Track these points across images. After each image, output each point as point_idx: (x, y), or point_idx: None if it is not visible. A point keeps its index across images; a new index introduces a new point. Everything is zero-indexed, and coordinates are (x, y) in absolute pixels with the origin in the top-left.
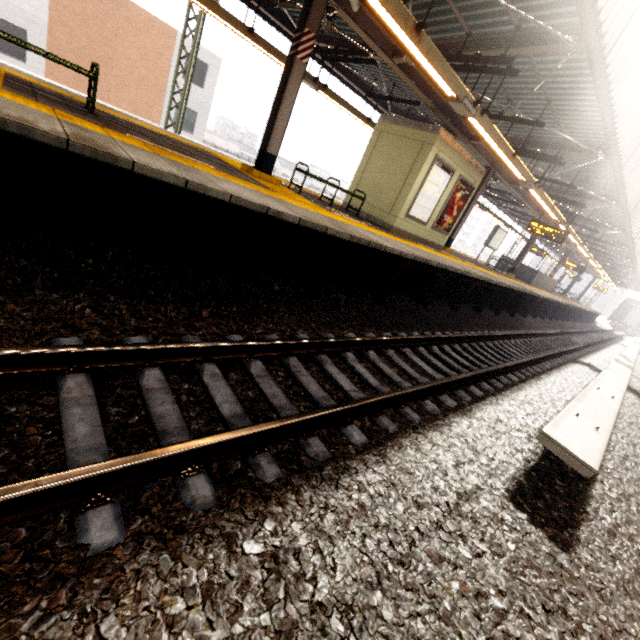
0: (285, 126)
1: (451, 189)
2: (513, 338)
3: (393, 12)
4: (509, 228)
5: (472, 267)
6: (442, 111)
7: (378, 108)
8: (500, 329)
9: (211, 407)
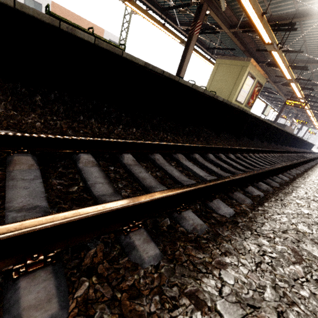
0: (187, 64)
1: (253, 87)
2: (291, 153)
3: (255, 9)
4: None
5: None
6: (247, 51)
7: (208, 54)
8: None
9: (232, 168)
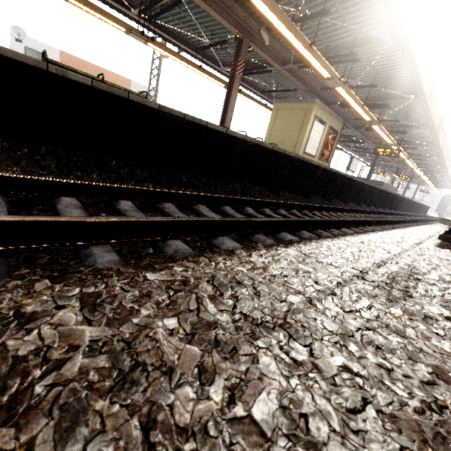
0: (232, 111)
1: (325, 134)
2: (386, 215)
3: (299, 39)
4: None
5: None
6: (311, 91)
7: (266, 99)
8: None
9: None
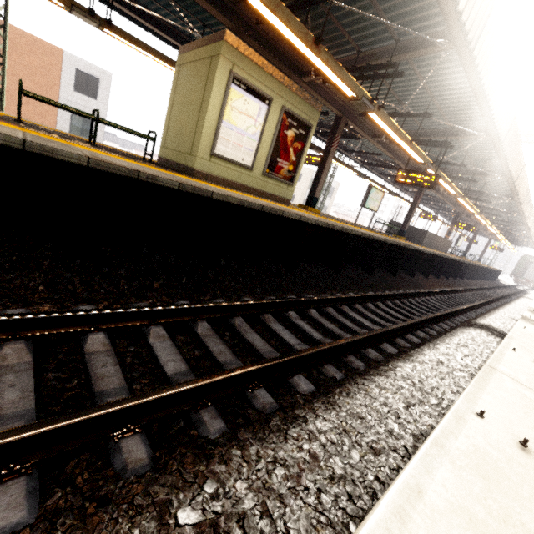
0: None
1: (276, 124)
2: (374, 300)
3: None
4: (395, 195)
5: (322, 218)
6: (249, 35)
7: None
8: (364, 290)
9: None
